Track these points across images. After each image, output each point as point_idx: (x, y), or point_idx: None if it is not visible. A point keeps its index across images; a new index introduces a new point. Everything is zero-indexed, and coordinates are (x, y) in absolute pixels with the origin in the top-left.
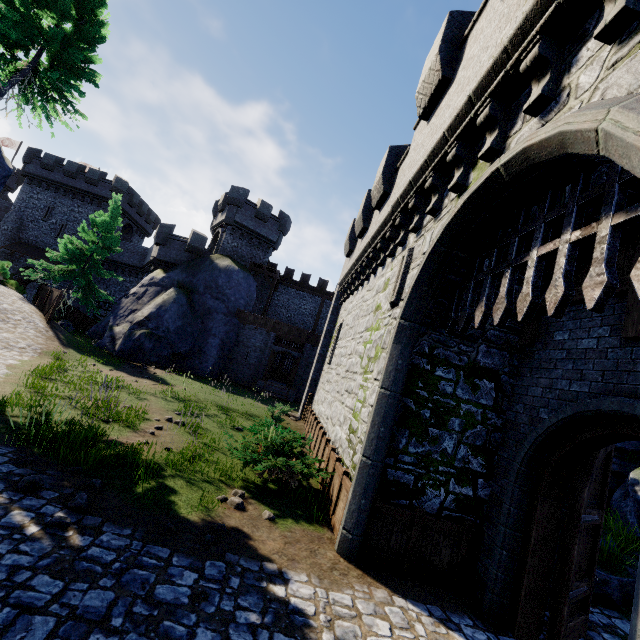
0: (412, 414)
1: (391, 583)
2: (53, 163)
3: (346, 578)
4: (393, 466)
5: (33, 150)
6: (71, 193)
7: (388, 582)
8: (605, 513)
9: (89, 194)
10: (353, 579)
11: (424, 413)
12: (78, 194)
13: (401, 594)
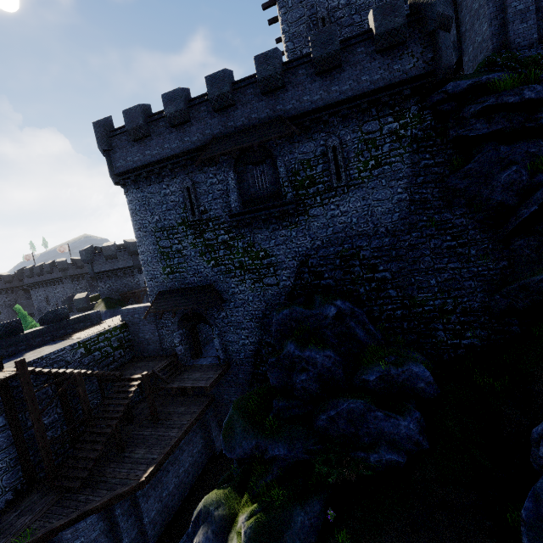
0: None
1: None
2: (30, 273)
3: None
4: None
5: (20, 270)
6: (49, 283)
7: None
8: None
9: (54, 280)
10: None
11: None
12: (51, 282)
13: None
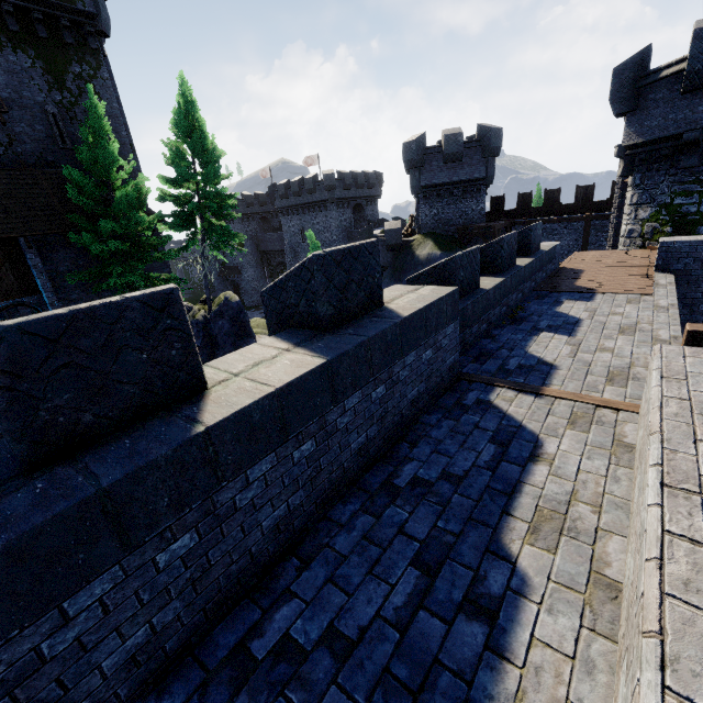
0: None
1: None
2: (284, 191)
3: None
4: None
5: (271, 188)
6: (306, 209)
7: None
8: None
9: (315, 204)
10: None
11: None
12: (310, 207)
13: None
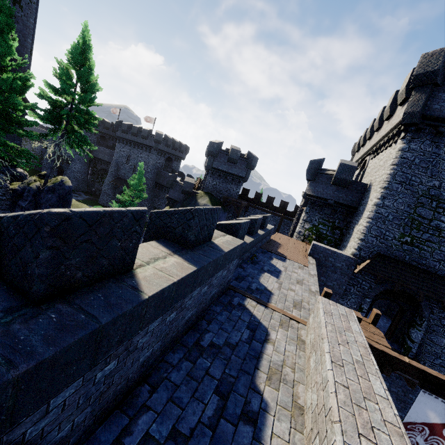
0: None
1: None
2: (126, 129)
3: None
4: None
5: (118, 122)
6: (137, 145)
7: None
8: None
9: (144, 145)
10: None
11: None
12: (140, 146)
13: None
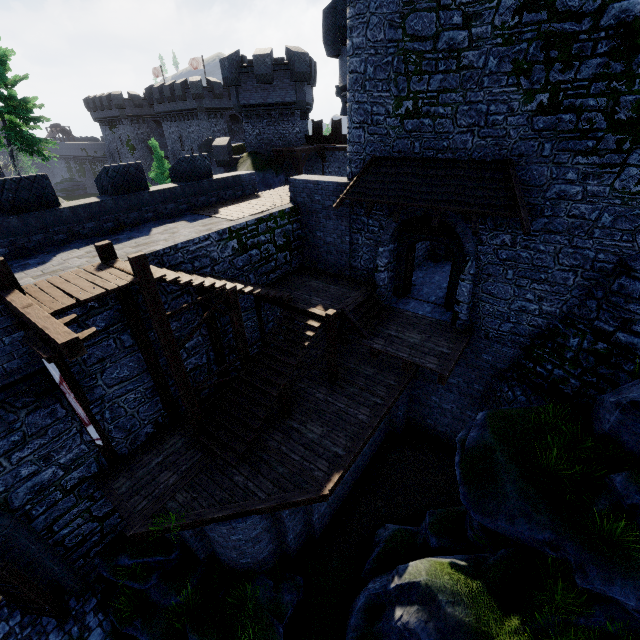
0: None
1: None
2: (159, 96)
3: None
4: None
5: (148, 90)
6: (181, 116)
7: None
8: (392, 566)
9: (187, 112)
10: None
11: None
12: (184, 115)
13: None
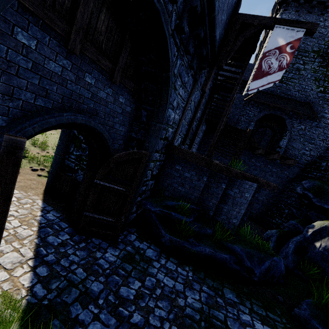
0: (76, 137)
1: (49, 199)
2: None
3: (31, 191)
4: (67, 159)
5: None
6: None
7: (48, 198)
8: (286, 242)
9: None
10: (33, 192)
11: (81, 137)
12: None
13: (45, 201)
